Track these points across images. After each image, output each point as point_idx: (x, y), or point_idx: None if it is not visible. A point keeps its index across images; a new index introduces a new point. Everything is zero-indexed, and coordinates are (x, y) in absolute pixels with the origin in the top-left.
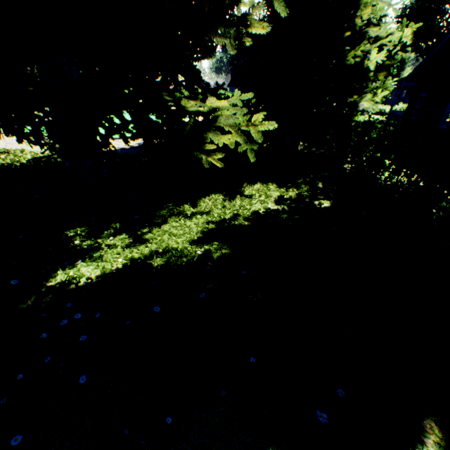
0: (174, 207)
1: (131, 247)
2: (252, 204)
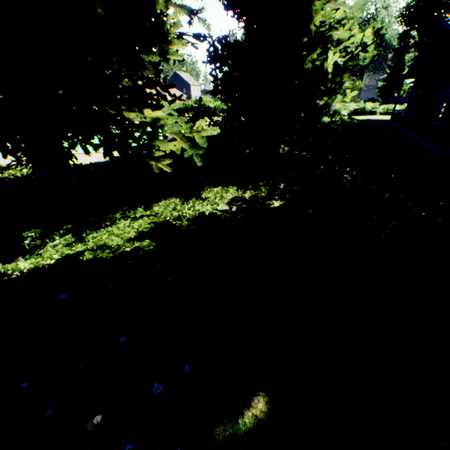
0: (128, 210)
1: (72, 246)
2: (203, 206)
